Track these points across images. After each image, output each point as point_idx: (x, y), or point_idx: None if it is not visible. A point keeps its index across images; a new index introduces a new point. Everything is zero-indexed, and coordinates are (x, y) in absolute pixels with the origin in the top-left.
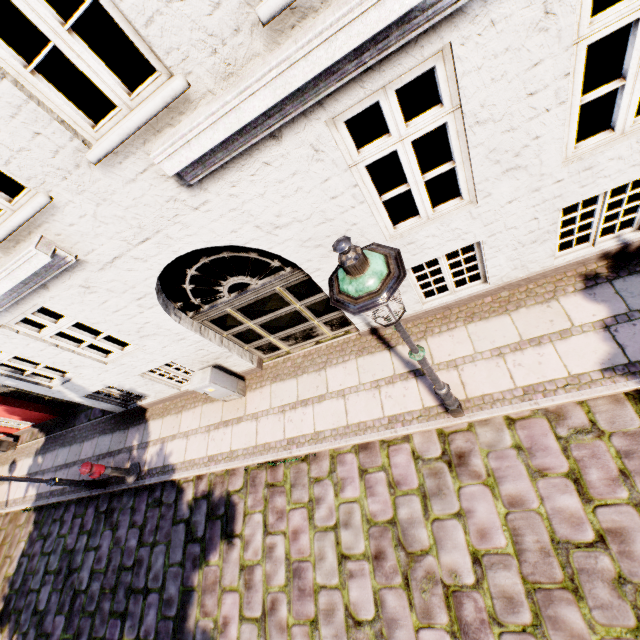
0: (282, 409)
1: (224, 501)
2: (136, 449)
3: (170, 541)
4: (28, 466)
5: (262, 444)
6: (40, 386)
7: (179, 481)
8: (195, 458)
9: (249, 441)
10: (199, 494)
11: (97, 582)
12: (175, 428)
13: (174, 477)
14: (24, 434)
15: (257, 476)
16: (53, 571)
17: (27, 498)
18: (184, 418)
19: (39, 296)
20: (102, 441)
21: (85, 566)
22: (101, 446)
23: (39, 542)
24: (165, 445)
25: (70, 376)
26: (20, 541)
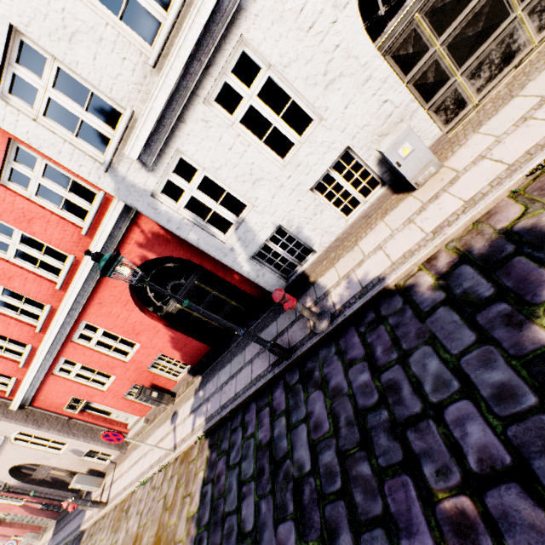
0: (521, 120)
1: (502, 240)
2: (313, 306)
3: (432, 335)
4: (190, 406)
5: (521, 156)
6: (216, 240)
7: (396, 285)
8: (409, 248)
9: (491, 173)
10: (444, 269)
11: (327, 451)
12: (356, 257)
13: (388, 280)
14: (179, 389)
15: (544, 182)
16: (250, 477)
17: (196, 429)
18: (363, 244)
19: (245, 18)
20: (266, 333)
21: (297, 445)
22: (266, 337)
23: (221, 460)
24: (352, 275)
25: (244, 215)
26: (197, 473)
